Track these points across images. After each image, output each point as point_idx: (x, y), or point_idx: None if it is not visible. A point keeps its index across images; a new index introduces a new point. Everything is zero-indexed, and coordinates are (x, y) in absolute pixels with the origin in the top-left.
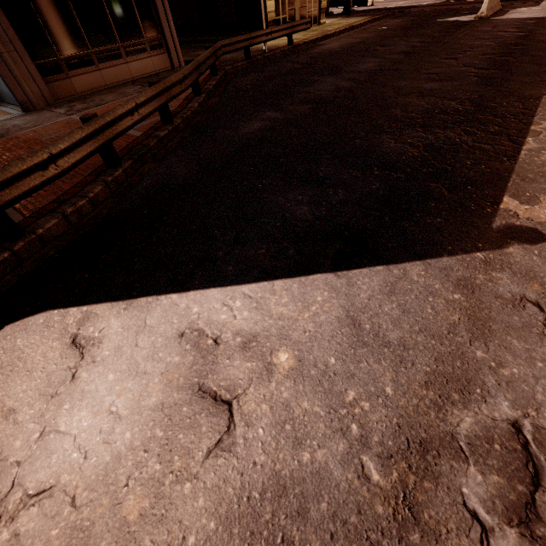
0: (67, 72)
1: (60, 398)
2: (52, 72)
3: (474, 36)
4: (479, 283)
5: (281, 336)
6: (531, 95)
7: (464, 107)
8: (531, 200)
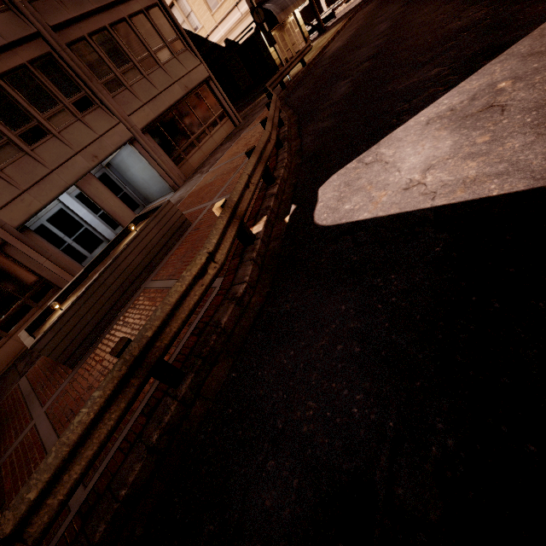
0: (186, 157)
1: (391, 166)
2: (179, 161)
3: None
4: None
5: (491, 85)
6: None
7: None
8: None
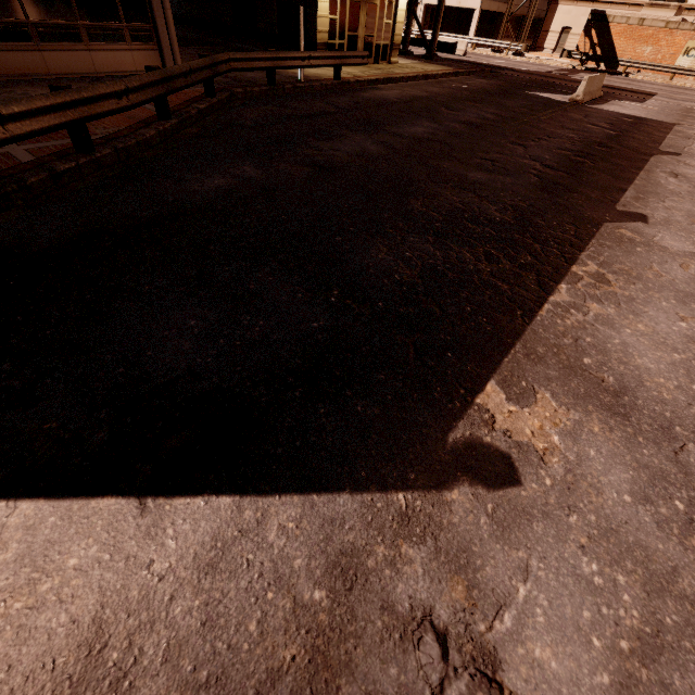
0: None
1: None
2: None
3: (559, 122)
4: (371, 567)
5: None
6: (591, 219)
7: (503, 218)
8: (524, 395)
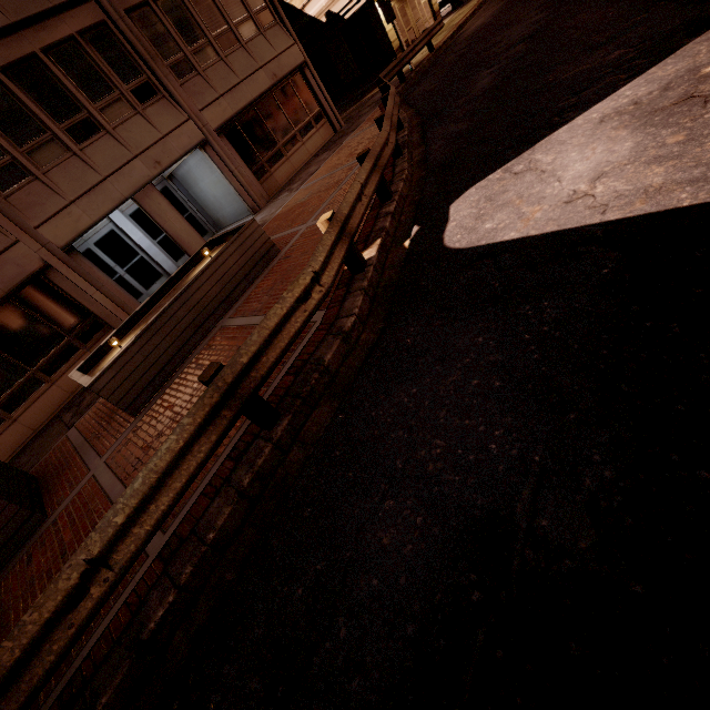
0: (270, 170)
1: (549, 176)
2: (261, 175)
3: None
4: None
5: (692, 70)
6: None
7: None
8: None
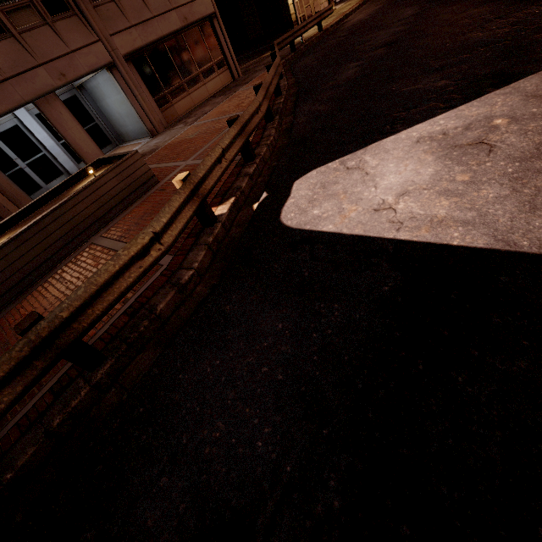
0: (171, 101)
1: (370, 179)
2: (163, 104)
3: None
4: None
5: (488, 118)
6: None
7: None
8: None
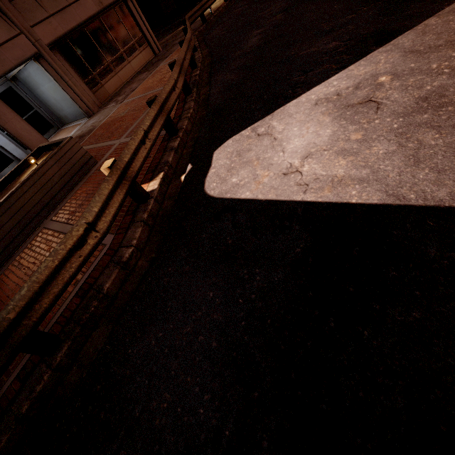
0: (101, 82)
1: (278, 144)
2: (93, 86)
3: None
4: None
5: (374, 76)
6: None
7: None
8: None
